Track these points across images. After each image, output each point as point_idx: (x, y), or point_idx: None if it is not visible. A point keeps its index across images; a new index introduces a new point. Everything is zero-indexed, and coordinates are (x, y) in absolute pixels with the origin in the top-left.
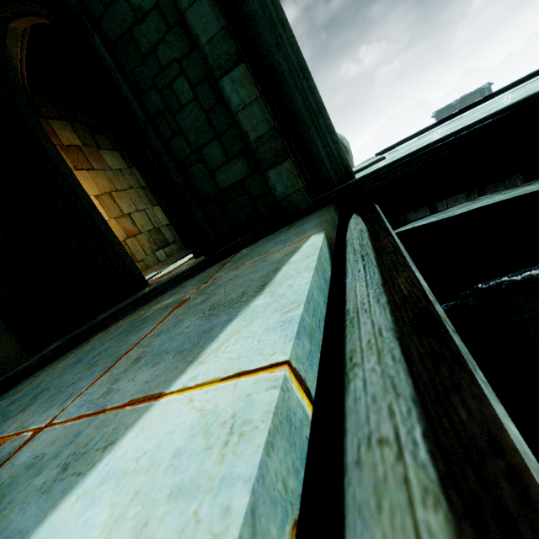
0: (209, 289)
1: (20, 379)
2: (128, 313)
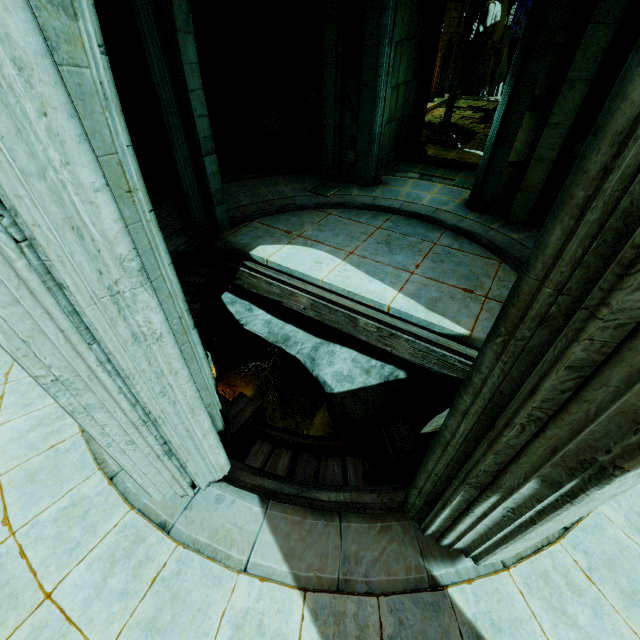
0: (468, 299)
1: (476, 242)
2: (511, 268)
